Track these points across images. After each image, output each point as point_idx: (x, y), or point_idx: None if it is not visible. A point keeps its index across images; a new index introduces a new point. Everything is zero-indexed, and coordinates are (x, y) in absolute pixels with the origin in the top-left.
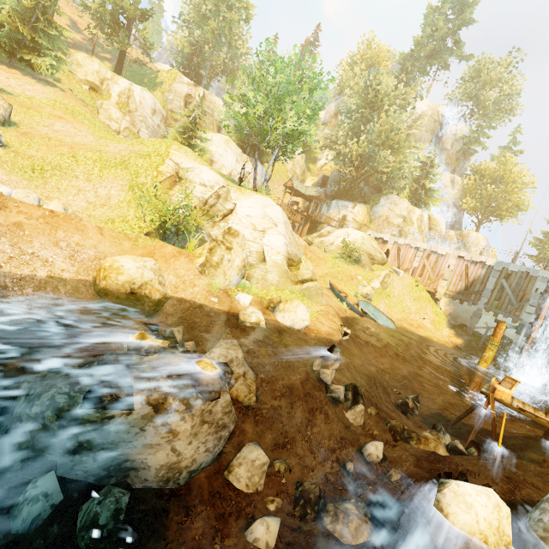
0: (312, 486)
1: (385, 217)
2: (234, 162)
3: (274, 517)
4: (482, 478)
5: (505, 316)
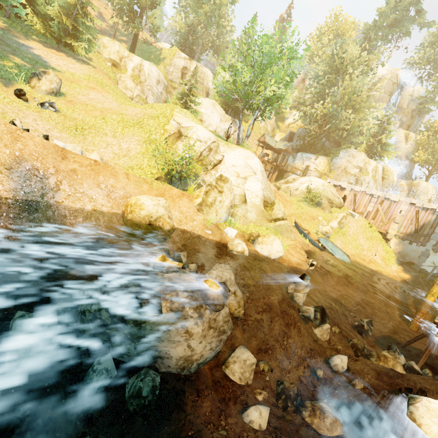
0: (291, 385)
1: (344, 168)
2: (218, 121)
3: (265, 406)
4: None
5: None
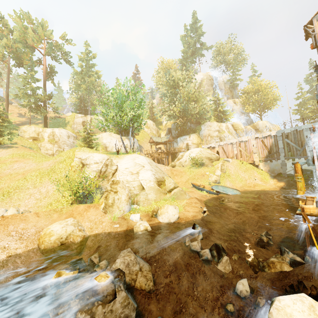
0: None
1: (207, 135)
2: (118, 142)
3: None
4: (315, 279)
5: (299, 158)
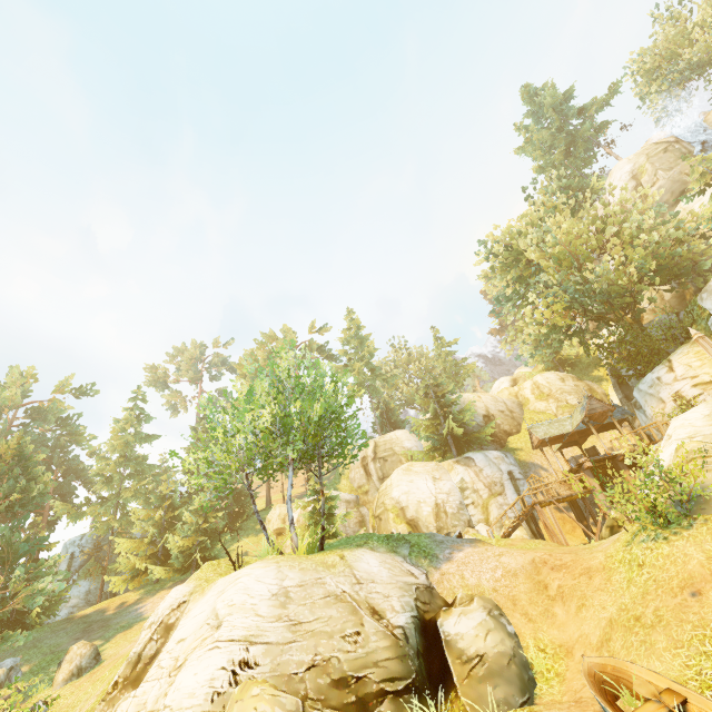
0: None
1: None
2: (431, 485)
3: None
4: None
5: None
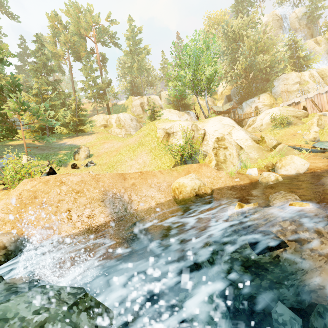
0: None
1: (286, 90)
2: (178, 118)
3: None
4: None
5: None
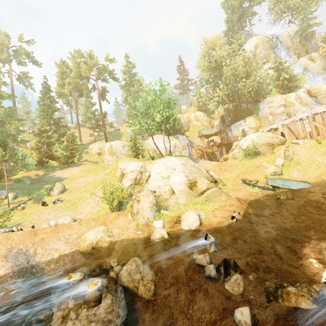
0: None
1: (266, 115)
2: (166, 143)
3: None
4: None
5: None
